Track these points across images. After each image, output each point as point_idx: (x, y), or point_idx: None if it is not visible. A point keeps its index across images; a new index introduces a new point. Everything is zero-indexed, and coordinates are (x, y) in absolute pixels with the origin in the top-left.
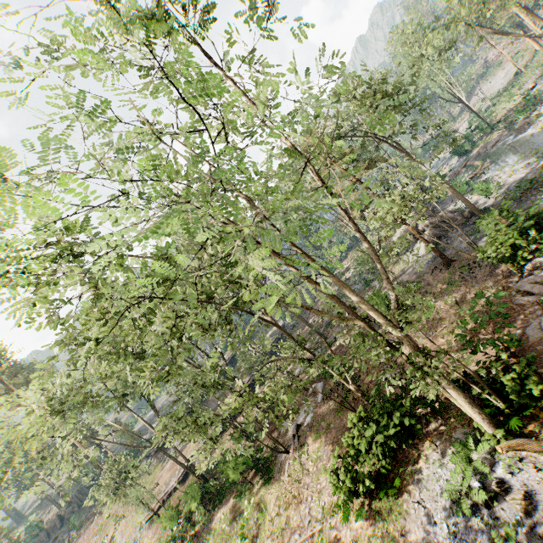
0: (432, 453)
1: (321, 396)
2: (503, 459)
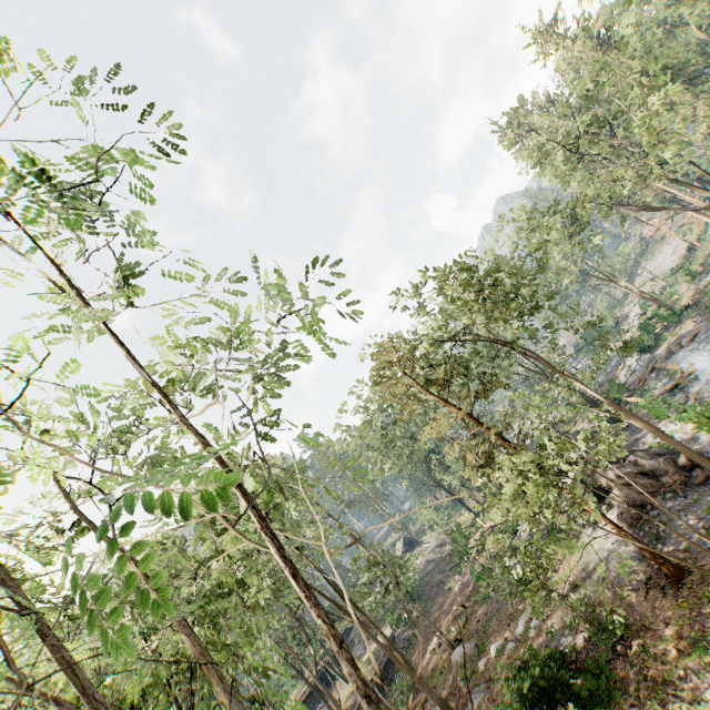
0: None
1: None
2: None
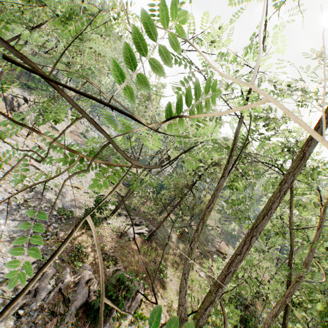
0: None
1: None
2: None
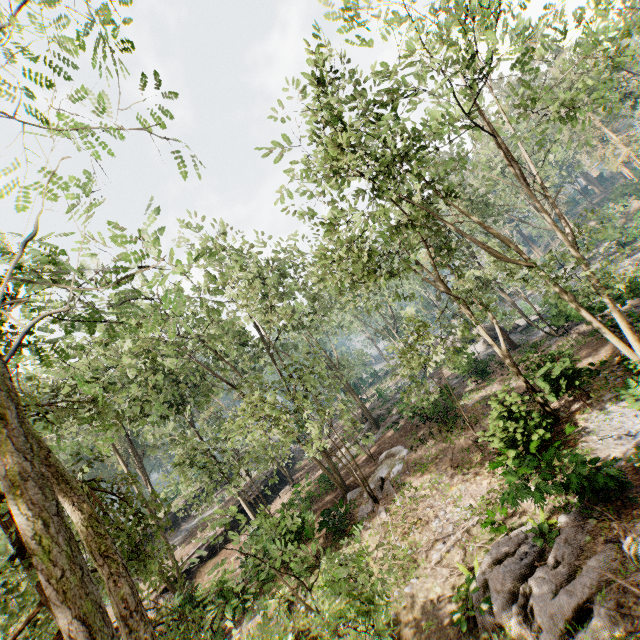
0: (589, 415)
1: (406, 450)
2: None
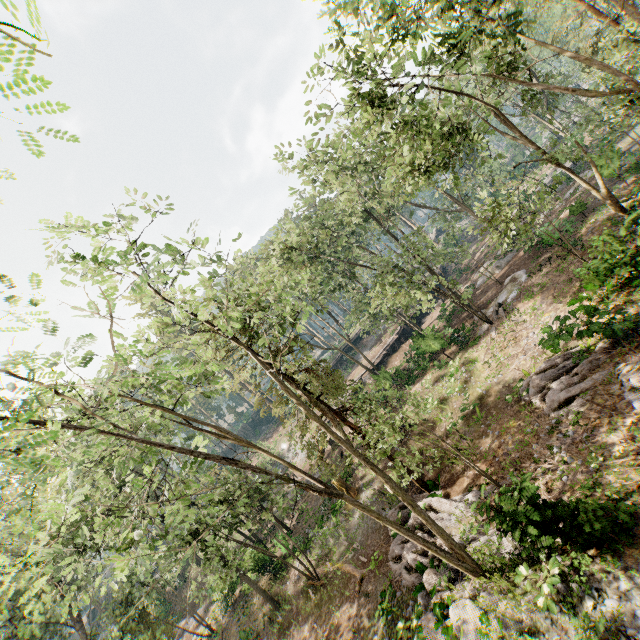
0: None
1: (525, 276)
2: None
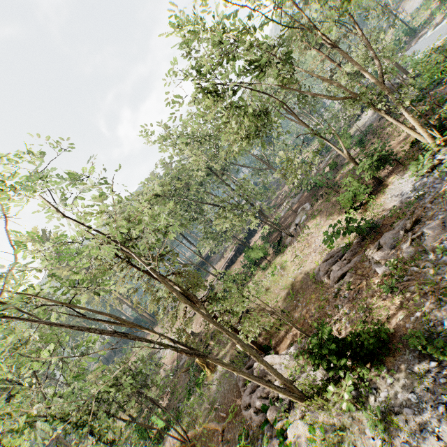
0: (395, 180)
1: (309, 206)
2: (439, 152)
